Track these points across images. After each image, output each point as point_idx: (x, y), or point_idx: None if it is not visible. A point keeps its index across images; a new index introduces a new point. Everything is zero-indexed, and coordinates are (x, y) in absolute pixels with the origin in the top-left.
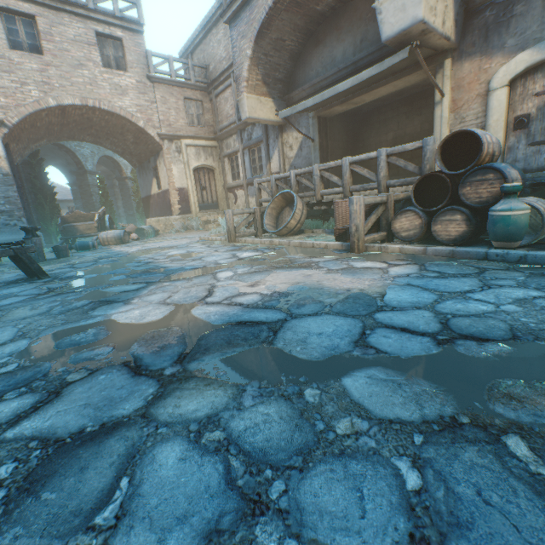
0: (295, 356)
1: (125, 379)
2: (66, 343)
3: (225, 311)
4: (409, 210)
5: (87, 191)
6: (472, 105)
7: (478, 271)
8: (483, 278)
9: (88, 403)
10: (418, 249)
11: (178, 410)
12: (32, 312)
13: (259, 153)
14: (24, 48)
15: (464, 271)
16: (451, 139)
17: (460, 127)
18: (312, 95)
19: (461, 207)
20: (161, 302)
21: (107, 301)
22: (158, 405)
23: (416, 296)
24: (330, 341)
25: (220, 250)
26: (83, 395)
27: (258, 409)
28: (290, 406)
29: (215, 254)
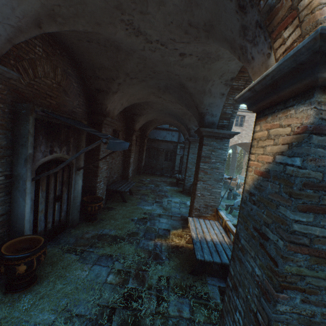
0: None
1: None
2: None
3: None
4: None
5: None
6: None
7: None
8: None
9: None
10: None
11: None
12: None
13: None
14: (237, 125)
15: None
16: None
17: None
18: None
19: None
20: None
21: None
22: None
23: None
24: None
25: None
26: None
27: None
28: None
29: None
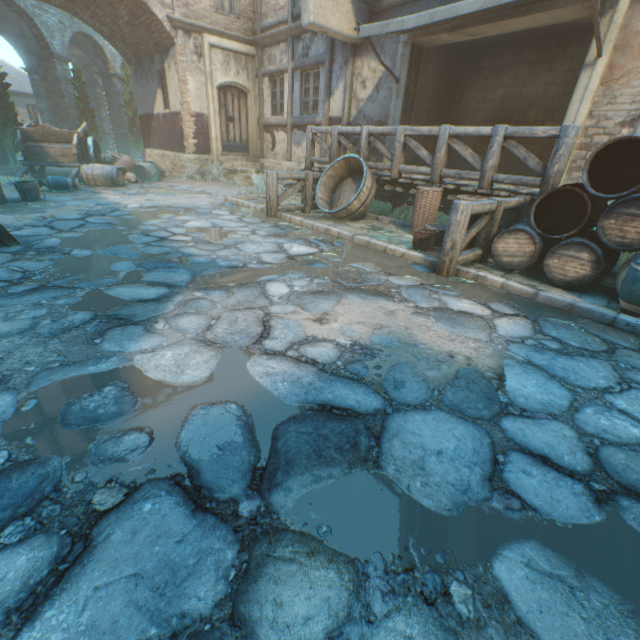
0: (418, 501)
1: (183, 517)
2: (77, 415)
3: (295, 374)
4: (522, 231)
5: (55, 87)
6: (633, 80)
7: (606, 347)
8: (616, 365)
9: (138, 572)
10: (527, 291)
11: (282, 616)
12: (8, 325)
13: (315, 82)
14: None
15: (590, 344)
16: (612, 143)
17: (605, 110)
18: (411, 5)
19: (593, 243)
20: (199, 337)
21: (118, 318)
22: (249, 597)
23: (545, 391)
24: (457, 471)
25: (260, 232)
26: (127, 550)
27: (396, 624)
28: (439, 623)
29: (254, 239)
